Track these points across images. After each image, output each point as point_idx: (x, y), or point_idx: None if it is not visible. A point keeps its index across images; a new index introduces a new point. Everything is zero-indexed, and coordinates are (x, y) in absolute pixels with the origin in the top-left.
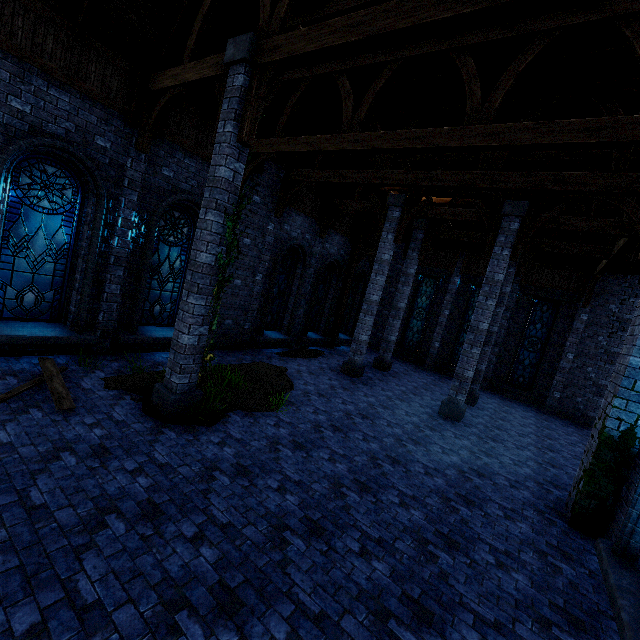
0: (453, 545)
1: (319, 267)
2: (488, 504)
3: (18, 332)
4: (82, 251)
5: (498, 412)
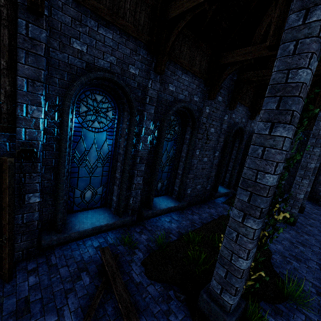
0: None
1: (247, 140)
2: None
3: (84, 225)
4: (120, 157)
5: None
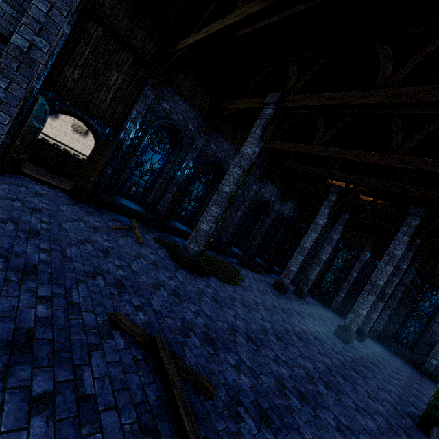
0: (329, 387)
1: (275, 219)
2: (358, 386)
3: (125, 203)
4: (164, 174)
5: (380, 354)
